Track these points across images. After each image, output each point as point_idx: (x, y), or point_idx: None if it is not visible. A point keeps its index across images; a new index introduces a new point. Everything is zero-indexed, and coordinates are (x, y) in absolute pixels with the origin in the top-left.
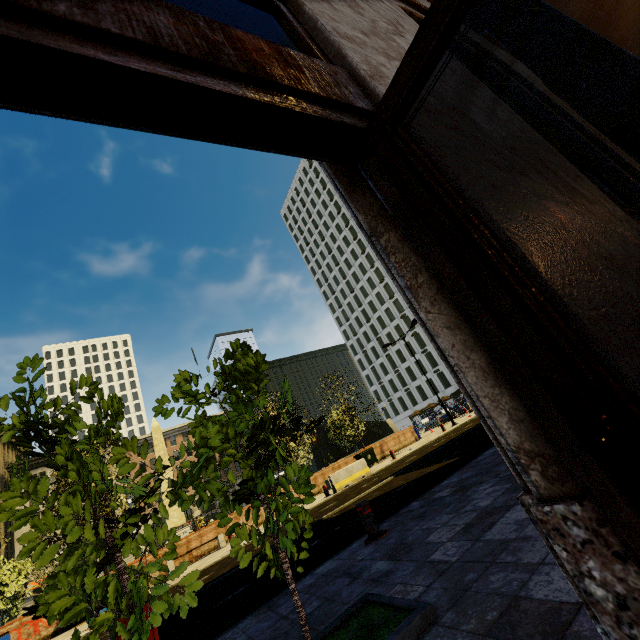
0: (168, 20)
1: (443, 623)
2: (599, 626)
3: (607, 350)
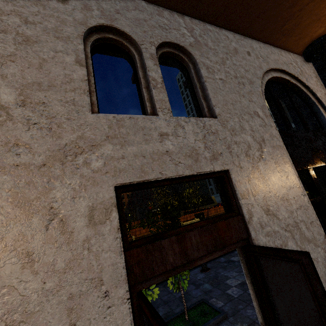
0: (208, 237)
1: (229, 320)
2: None
3: (282, 323)
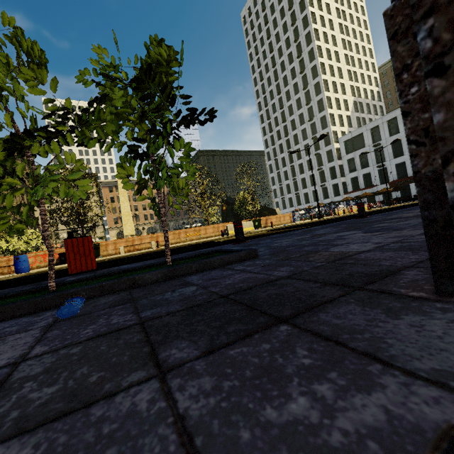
0: None
1: (260, 258)
2: (423, 29)
3: None
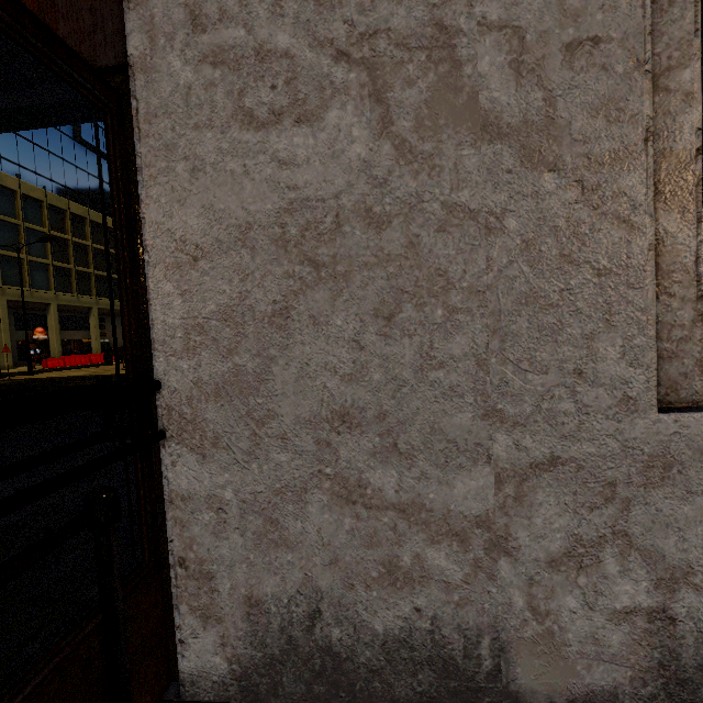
0: None
1: None
2: None
3: (155, 349)
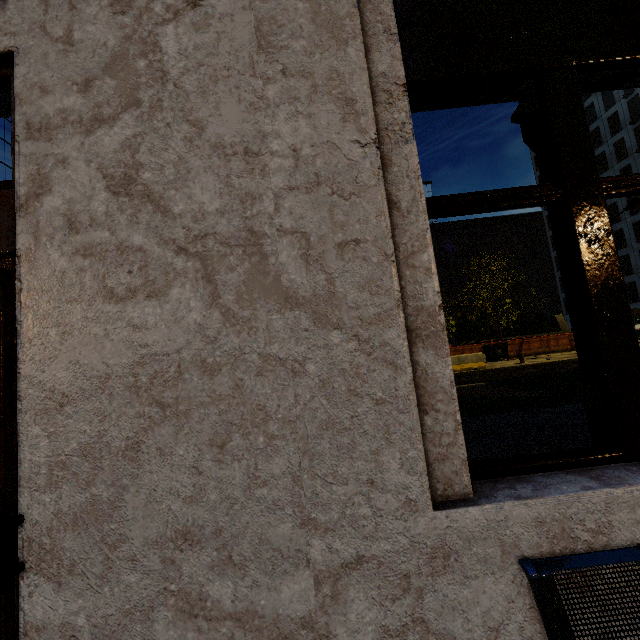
0: None
1: None
2: None
3: (21, 485)
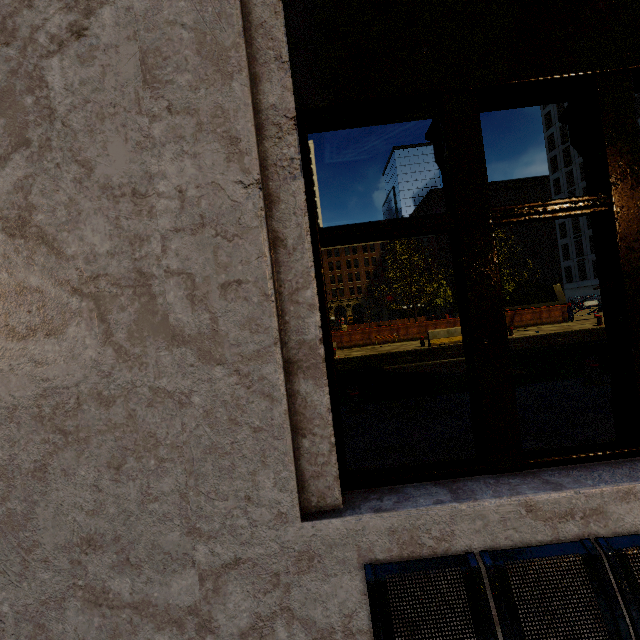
0: None
1: None
2: None
3: None
